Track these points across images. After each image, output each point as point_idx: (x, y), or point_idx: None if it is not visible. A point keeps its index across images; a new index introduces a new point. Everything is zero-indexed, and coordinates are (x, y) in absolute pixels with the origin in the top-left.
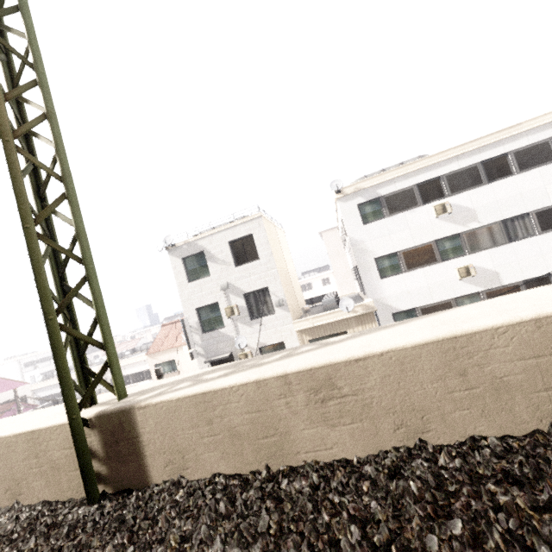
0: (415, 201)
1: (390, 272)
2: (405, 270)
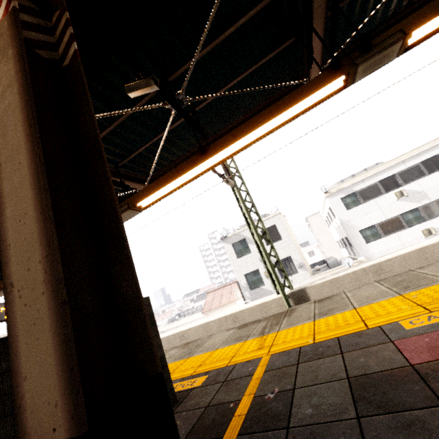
0: (380, 191)
1: (372, 238)
2: (383, 236)
